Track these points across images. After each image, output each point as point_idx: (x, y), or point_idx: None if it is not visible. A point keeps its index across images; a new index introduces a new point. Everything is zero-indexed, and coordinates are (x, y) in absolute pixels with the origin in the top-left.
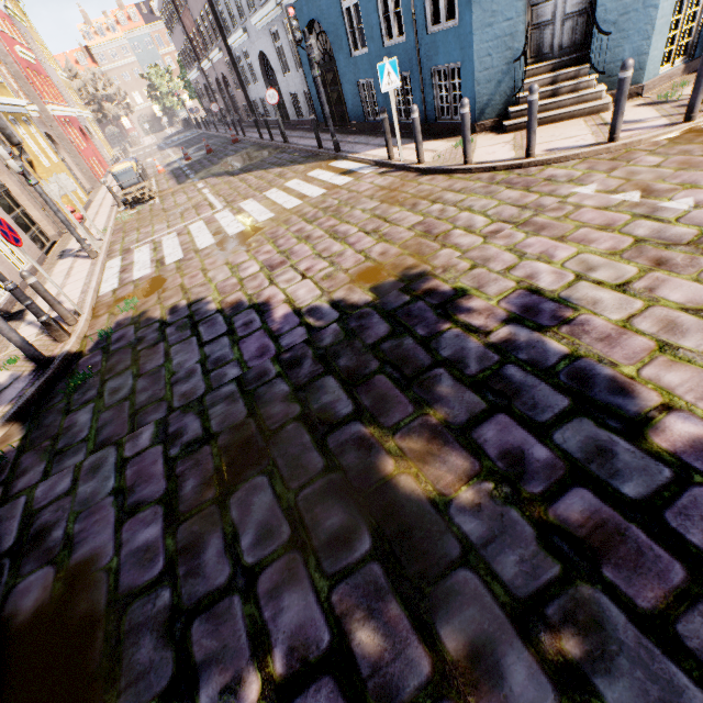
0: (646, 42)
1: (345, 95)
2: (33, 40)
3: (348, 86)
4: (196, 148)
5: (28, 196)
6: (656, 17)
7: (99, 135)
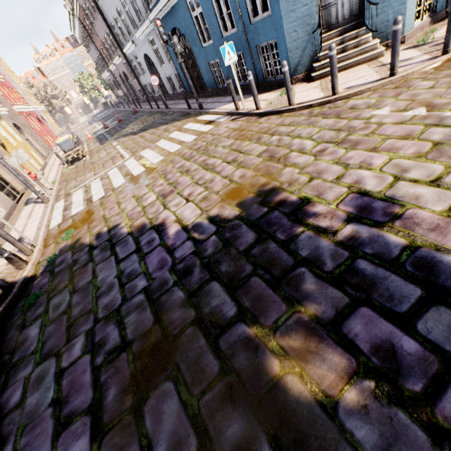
0: (403, 6)
1: (201, 72)
2: (2, 67)
3: (203, 66)
4: (111, 120)
5: (2, 166)
6: None
7: (50, 120)
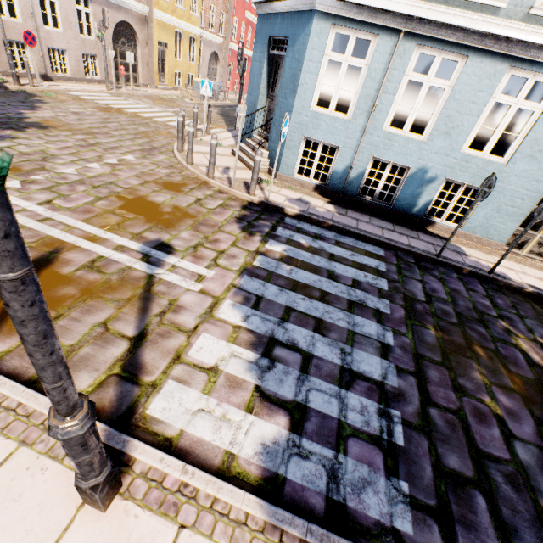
0: (283, 149)
1: None
2: None
3: None
4: None
5: (145, 61)
6: (287, 137)
7: None
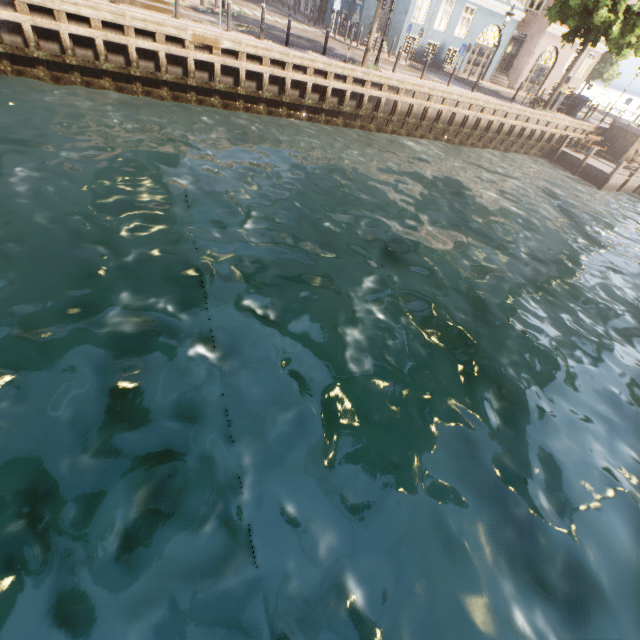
0: (398, 41)
1: (328, 10)
2: None
3: (330, 7)
4: None
5: None
6: (401, 35)
7: None
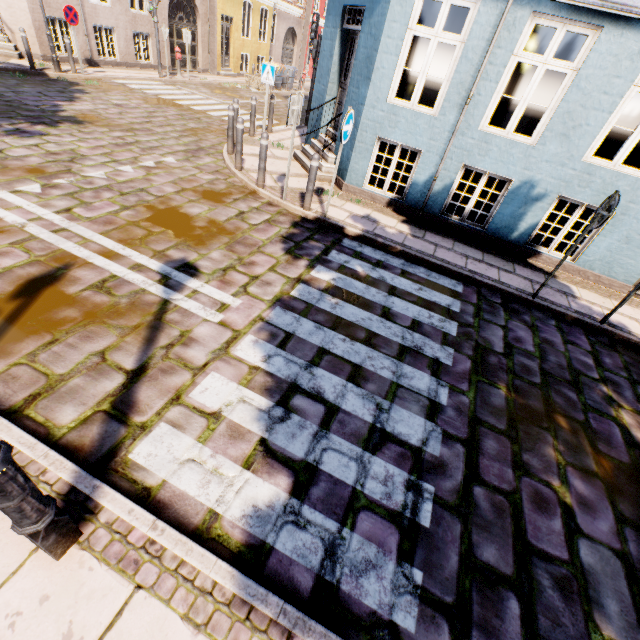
0: (351, 152)
1: None
2: None
3: None
4: None
5: (206, 41)
6: (357, 138)
7: None
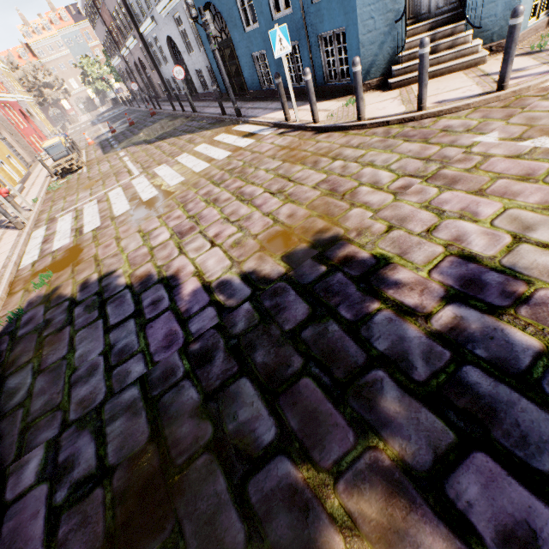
0: None
1: (242, 67)
2: None
3: (244, 59)
4: (121, 122)
5: None
6: None
7: (40, 116)
